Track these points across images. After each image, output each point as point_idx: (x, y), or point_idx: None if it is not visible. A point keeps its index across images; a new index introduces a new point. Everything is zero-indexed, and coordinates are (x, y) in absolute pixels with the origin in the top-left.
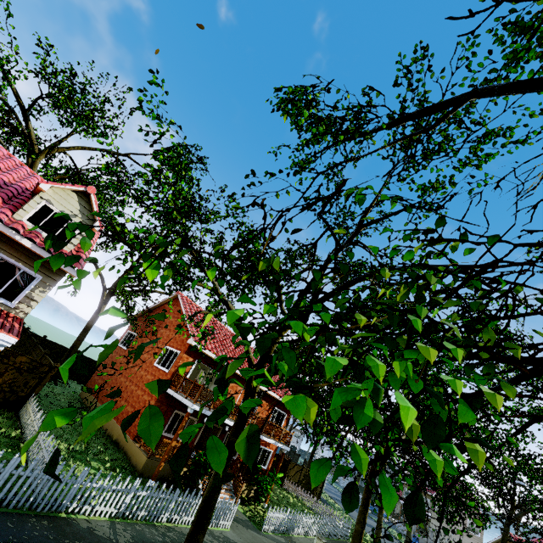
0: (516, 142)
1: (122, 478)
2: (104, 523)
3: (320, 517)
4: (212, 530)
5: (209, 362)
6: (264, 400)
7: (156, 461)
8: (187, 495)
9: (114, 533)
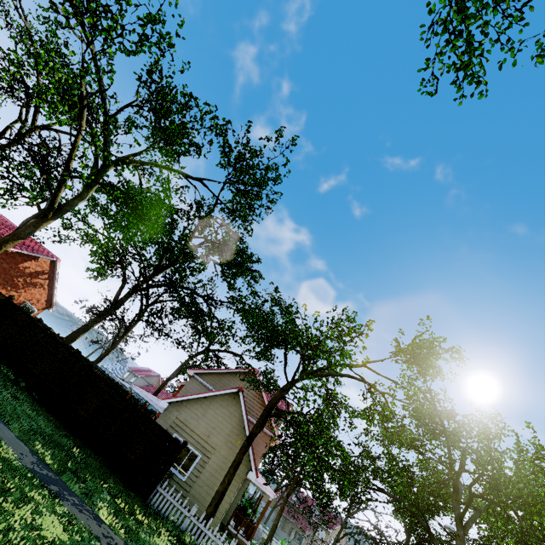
0: None
1: None
2: None
3: None
4: None
5: None
6: None
7: None
8: None
9: None
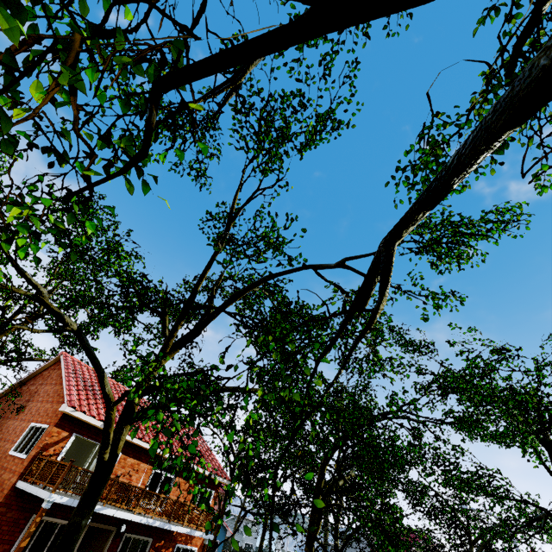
0: (338, 120)
1: None
2: None
3: None
4: None
5: (94, 435)
6: (180, 476)
7: None
8: None
9: None
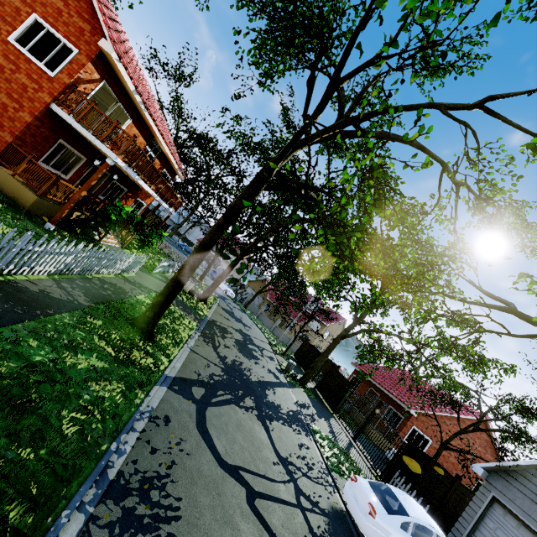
0: None
1: (12, 218)
2: (50, 283)
3: (169, 257)
4: (127, 277)
5: (118, 91)
6: (158, 159)
7: (48, 201)
8: (86, 241)
9: (67, 293)
